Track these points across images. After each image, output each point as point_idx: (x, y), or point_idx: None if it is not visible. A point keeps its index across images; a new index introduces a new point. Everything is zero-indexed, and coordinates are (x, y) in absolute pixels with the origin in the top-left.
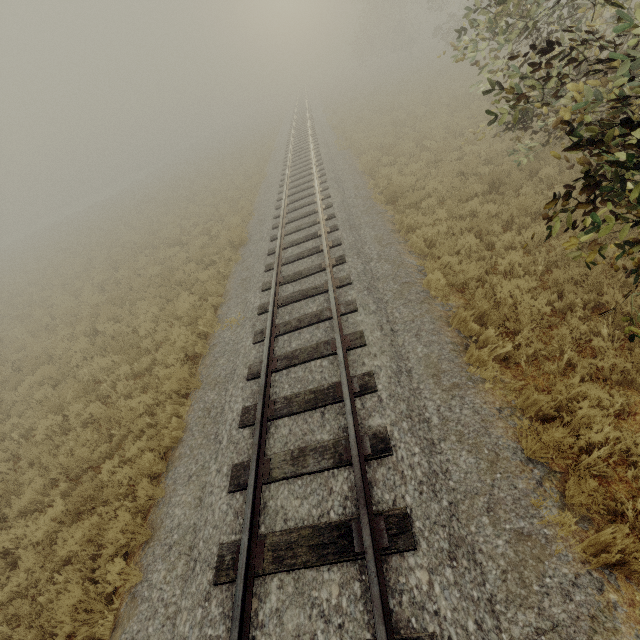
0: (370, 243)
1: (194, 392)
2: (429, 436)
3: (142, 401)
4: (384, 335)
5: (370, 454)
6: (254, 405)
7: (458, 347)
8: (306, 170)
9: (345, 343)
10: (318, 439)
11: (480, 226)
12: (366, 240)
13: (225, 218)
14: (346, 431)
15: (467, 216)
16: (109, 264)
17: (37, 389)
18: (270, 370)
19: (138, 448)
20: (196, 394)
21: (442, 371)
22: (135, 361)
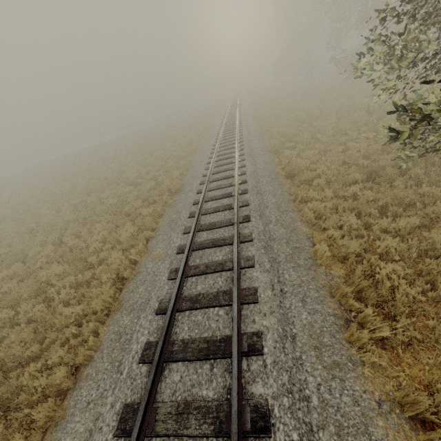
0: (271, 208)
1: (114, 312)
2: (308, 419)
3: (74, 311)
4: (274, 295)
5: (249, 430)
6: (156, 342)
7: (339, 320)
8: (231, 144)
9: (240, 297)
10: (203, 395)
11: (360, 208)
12: (268, 205)
13: (169, 170)
14: (230, 393)
15: (348, 197)
16: (85, 191)
17: (7, 281)
18: (175, 309)
19: (60, 355)
20: (115, 315)
21: (324, 345)
22: (80, 273)
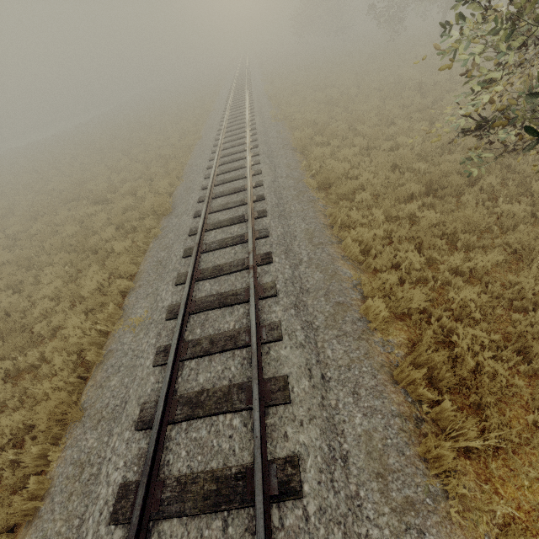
0: (300, 239)
1: (73, 424)
2: None
3: (9, 425)
4: (313, 387)
5: None
6: (136, 483)
7: (407, 423)
8: (240, 138)
9: (264, 394)
10: None
11: (422, 238)
12: (296, 234)
13: (154, 179)
14: None
15: (403, 218)
16: (28, 214)
17: None
18: (166, 421)
19: None
20: (74, 429)
21: (390, 470)
22: (21, 353)
